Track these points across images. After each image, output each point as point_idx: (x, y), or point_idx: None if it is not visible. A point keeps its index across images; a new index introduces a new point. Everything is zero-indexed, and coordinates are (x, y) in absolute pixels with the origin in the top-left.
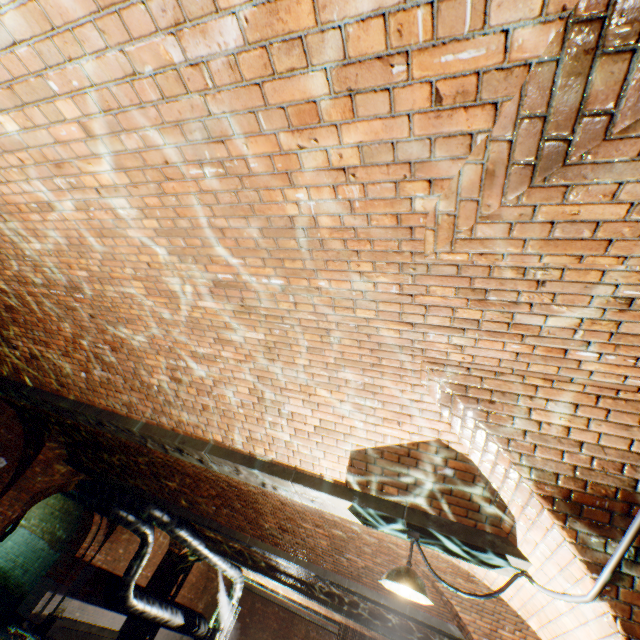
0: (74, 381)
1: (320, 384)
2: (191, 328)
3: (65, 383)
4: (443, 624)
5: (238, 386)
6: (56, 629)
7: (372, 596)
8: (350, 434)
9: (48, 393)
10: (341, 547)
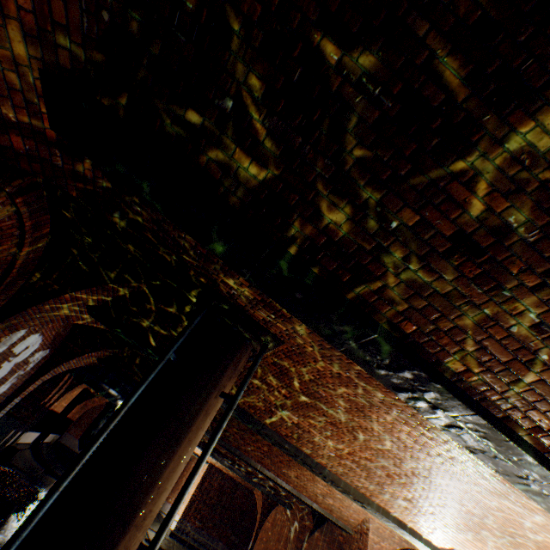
0: (314, 447)
1: (484, 543)
2: (461, 514)
3: (301, 440)
4: (347, 527)
5: (442, 520)
6: (15, 457)
7: (320, 510)
8: (468, 547)
9: (271, 430)
10: (328, 496)
